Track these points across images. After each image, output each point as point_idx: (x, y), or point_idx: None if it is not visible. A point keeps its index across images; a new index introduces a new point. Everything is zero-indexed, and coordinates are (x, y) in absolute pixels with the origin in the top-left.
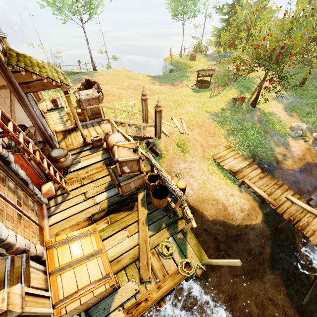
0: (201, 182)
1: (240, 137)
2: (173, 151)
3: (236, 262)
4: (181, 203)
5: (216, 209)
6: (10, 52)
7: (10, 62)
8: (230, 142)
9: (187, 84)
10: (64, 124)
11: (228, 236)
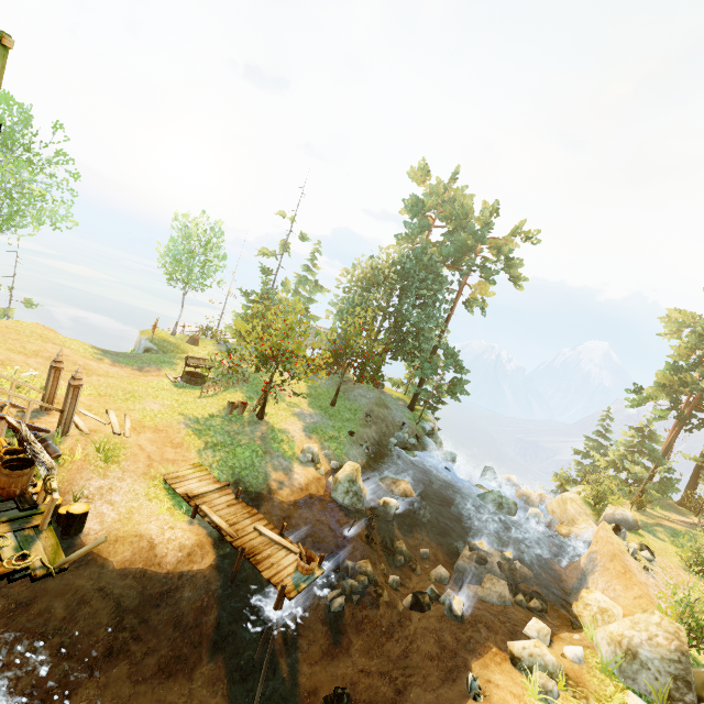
0: (126, 511)
1: (225, 455)
2: (86, 458)
3: (101, 538)
4: (47, 474)
5: (135, 549)
6: None
7: None
8: (205, 459)
9: (168, 374)
10: None
11: (144, 597)
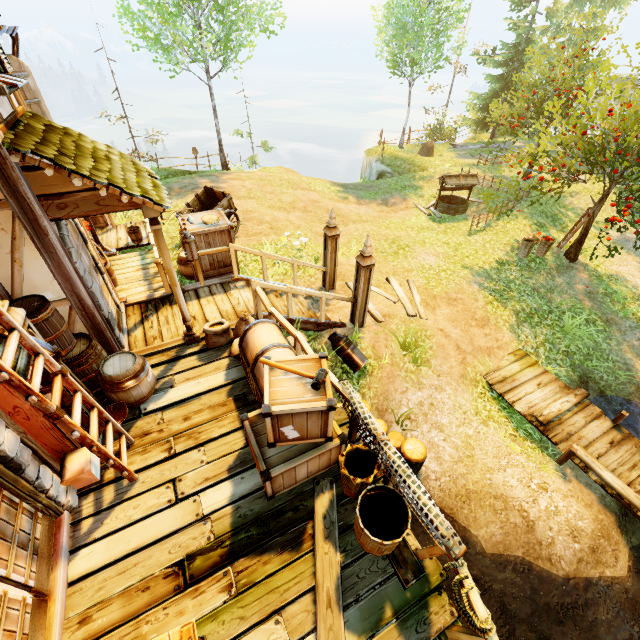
0: (461, 443)
1: (548, 332)
2: (392, 360)
3: None
4: (450, 566)
5: (504, 524)
6: (29, 122)
7: (18, 144)
8: (524, 342)
9: (416, 203)
10: (148, 283)
11: (537, 605)
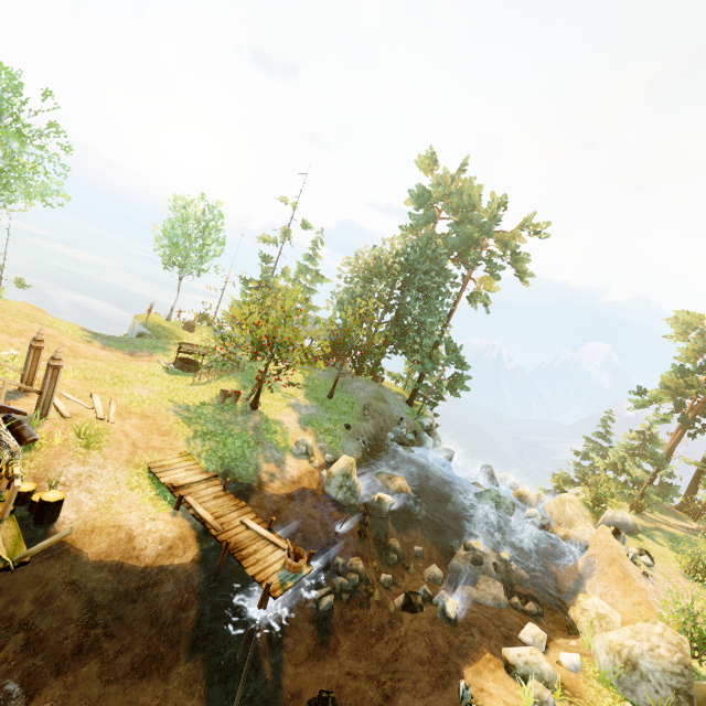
0: (105, 500)
1: (215, 445)
2: (65, 443)
3: (66, 531)
4: (10, 459)
5: (112, 540)
6: None
7: None
8: (193, 448)
9: (160, 359)
10: None
11: (119, 592)
